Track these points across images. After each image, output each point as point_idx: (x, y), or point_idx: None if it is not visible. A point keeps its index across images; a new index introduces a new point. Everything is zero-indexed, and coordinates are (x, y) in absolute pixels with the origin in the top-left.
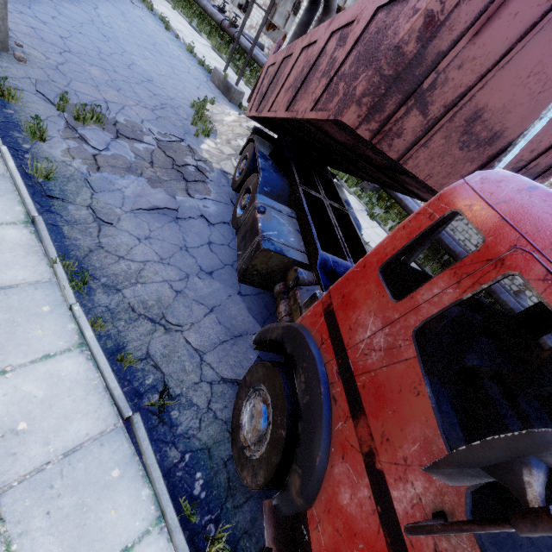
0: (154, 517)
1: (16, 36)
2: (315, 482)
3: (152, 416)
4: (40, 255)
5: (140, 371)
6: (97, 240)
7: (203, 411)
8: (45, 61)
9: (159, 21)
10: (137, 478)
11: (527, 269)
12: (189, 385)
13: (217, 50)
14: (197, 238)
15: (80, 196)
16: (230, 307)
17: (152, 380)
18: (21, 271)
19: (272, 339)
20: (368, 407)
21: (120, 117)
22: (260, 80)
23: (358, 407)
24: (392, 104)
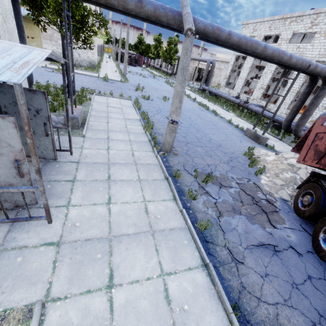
0: None
1: None
2: None
3: None
4: (216, 298)
5: None
6: (239, 279)
7: None
8: (182, 151)
9: (211, 112)
10: None
11: None
12: None
13: (239, 116)
14: (298, 272)
15: (218, 237)
16: None
17: None
18: (211, 316)
19: None
20: None
21: (216, 173)
22: (308, 140)
23: None
24: None
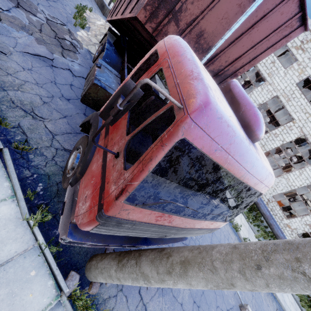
0: (10, 195)
1: None
2: (85, 166)
3: (16, 153)
4: None
5: (12, 132)
6: None
7: (49, 159)
8: None
9: None
10: (2, 177)
11: (164, 65)
12: (43, 146)
13: None
14: (64, 80)
15: None
16: (77, 118)
17: (19, 138)
18: None
19: (86, 121)
20: (110, 131)
21: None
22: (116, 0)
23: (107, 133)
24: (162, 15)
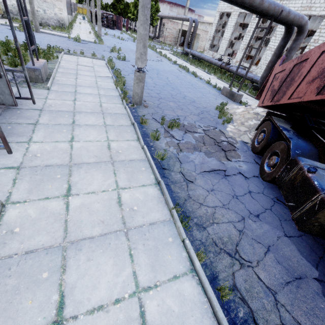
0: None
1: (143, 98)
2: None
3: None
4: (163, 203)
5: (232, 301)
6: (187, 192)
7: None
8: (153, 105)
9: (191, 74)
10: None
11: None
12: None
13: (220, 78)
14: (241, 188)
15: (175, 166)
16: (282, 247)
17: (242, 313)
18: (157, 213)
19: None
20: None
21: (185, 122)
22: (268, 83)
23: None
24: None
